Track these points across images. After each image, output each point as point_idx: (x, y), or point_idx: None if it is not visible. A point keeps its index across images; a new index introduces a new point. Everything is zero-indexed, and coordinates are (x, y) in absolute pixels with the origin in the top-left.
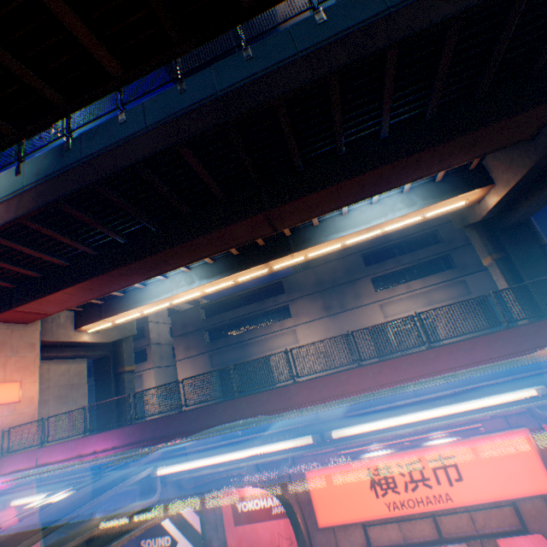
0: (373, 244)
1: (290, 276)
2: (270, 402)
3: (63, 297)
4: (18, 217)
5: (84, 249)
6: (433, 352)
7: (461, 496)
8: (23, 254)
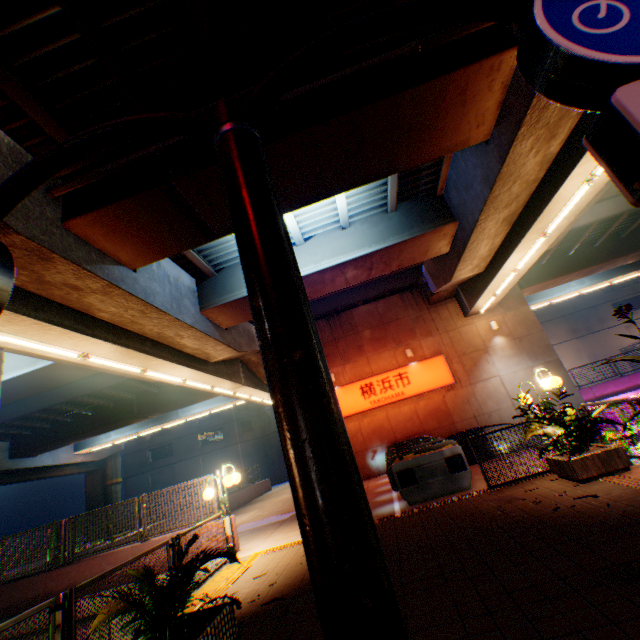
0: None
1: None
2: None
3: (554, 281)
4: (630, 209)
5: (597, 241)
6: None
7: None
8: (562, 242)
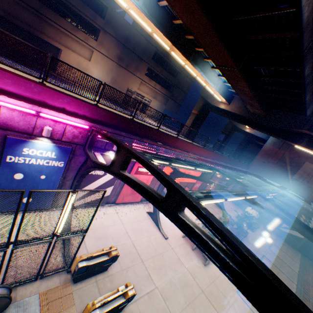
0: (163, 53)
1: (116, 13)
2: (171, 141)
3: None
4: None
5: None
6: (206, 151)
7: (185, 180)
8: None
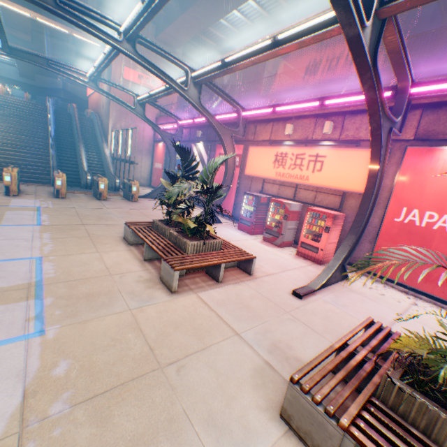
0: None
1: None
2: (251, 107)
3: (184, 26)
4: None
5: None
6: None
7: (314, 181)
8: None
